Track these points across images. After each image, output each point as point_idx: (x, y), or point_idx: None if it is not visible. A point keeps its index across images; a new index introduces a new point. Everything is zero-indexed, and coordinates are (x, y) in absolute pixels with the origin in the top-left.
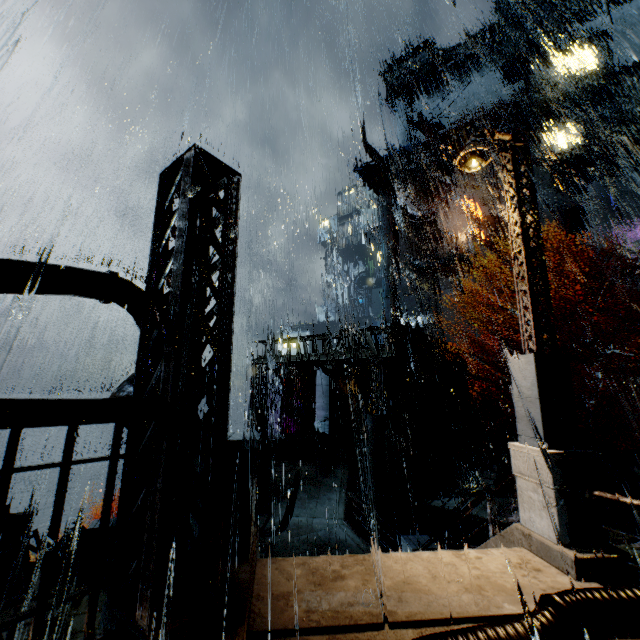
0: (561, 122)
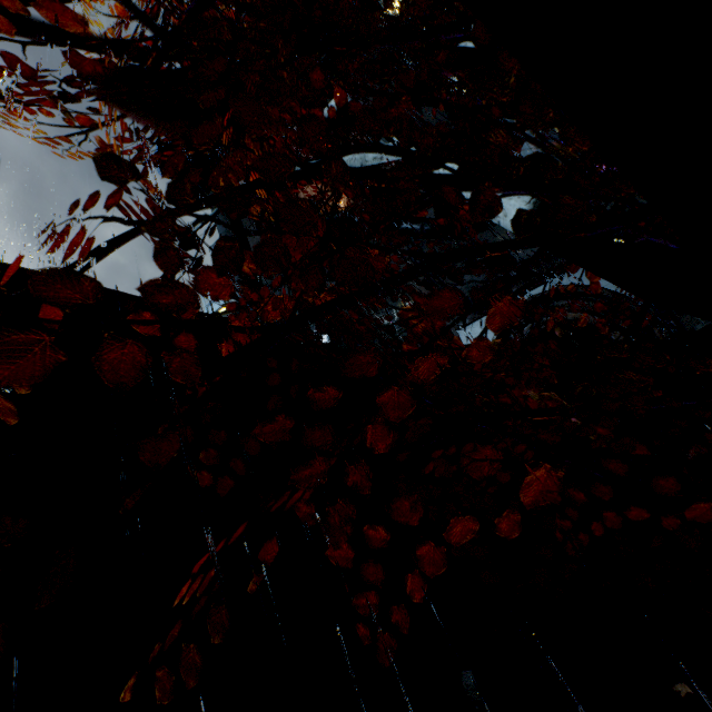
0: None
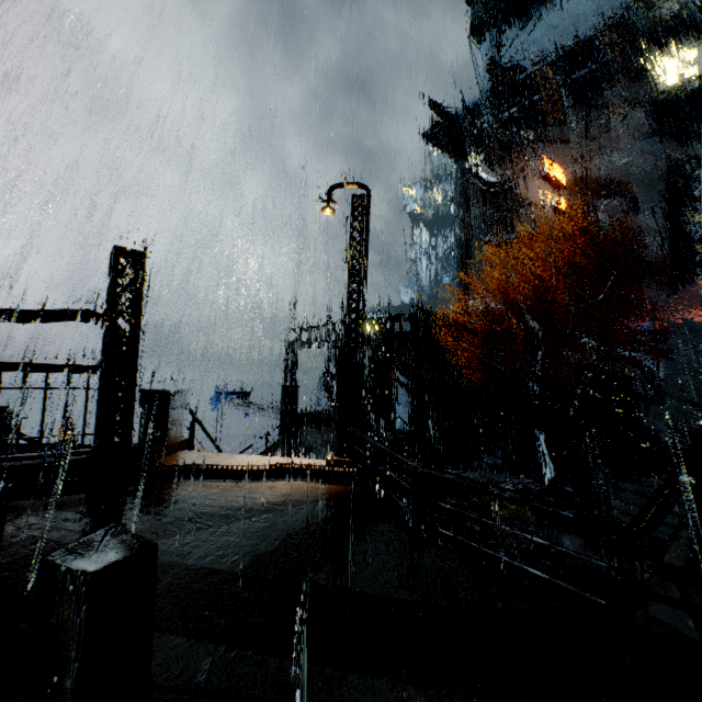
0: (673, 47)
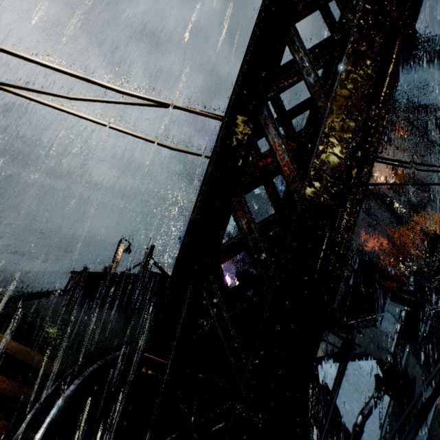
0: None
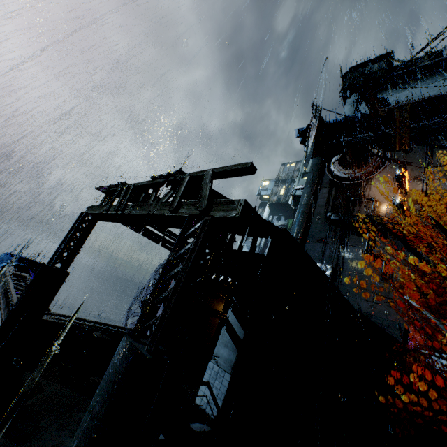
0: None
